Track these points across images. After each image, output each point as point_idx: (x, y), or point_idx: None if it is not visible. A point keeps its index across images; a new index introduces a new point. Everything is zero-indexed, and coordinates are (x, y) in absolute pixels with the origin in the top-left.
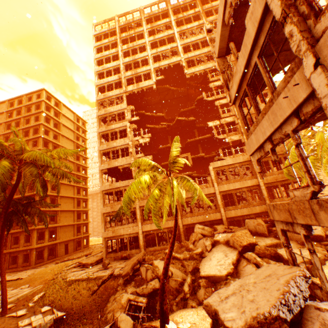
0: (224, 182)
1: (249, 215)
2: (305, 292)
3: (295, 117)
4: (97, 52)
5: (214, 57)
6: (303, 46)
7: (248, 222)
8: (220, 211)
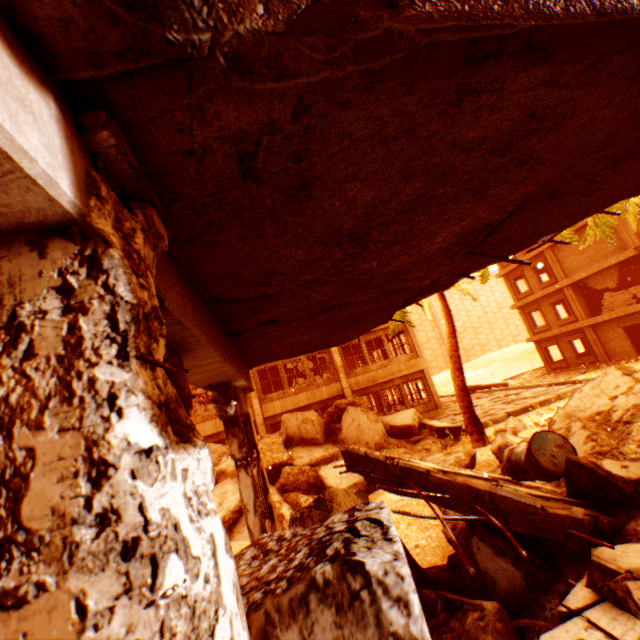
0: None
1: (310, 406)
2: None
3: None
4: None
5: None
6: None
7: (288, 420)
8: (252, 405)
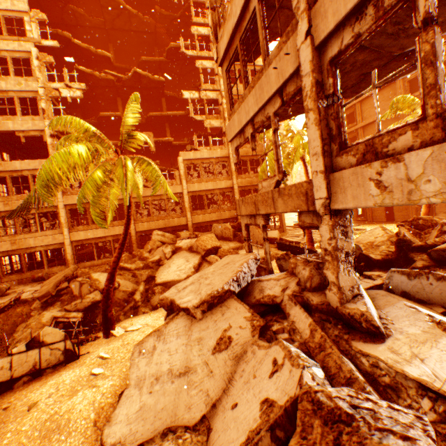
0: (196, 181)
1: (218, 221)
2: (254, 271)
3: (279, 97)
4: None
5: None
6: (303, 4)
7: (216, 227)
8: (187, 215)
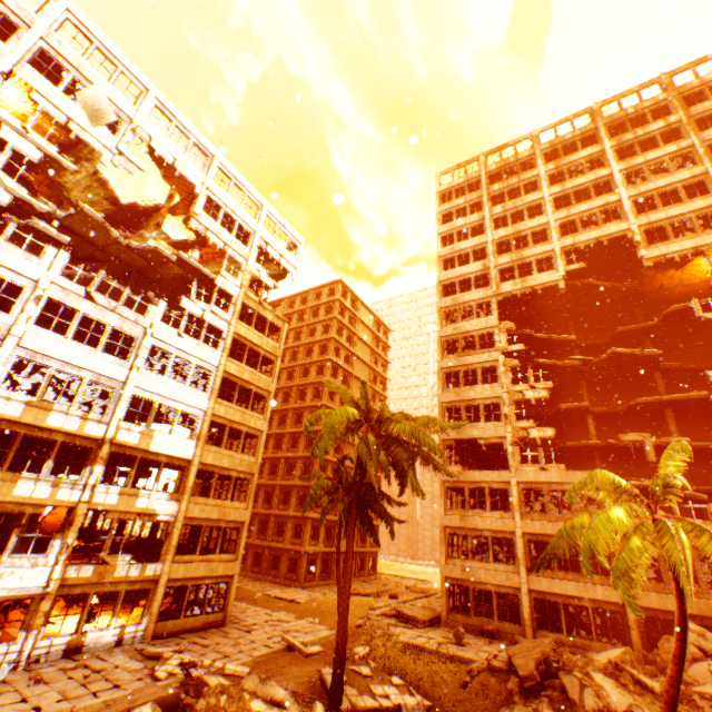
0: None
1: None
2: None
3: None
4: (441, 221)
5: None
6: None
7: None
8: None
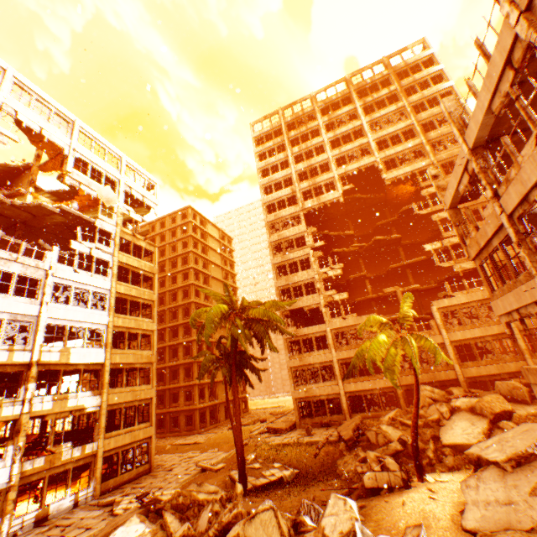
0: (456, 328)
1: (499, 375)
2: None
3: (535, 305)
4: (259, 159)
5: (444, 207)
6: (533, 271)
7: (499, 385)
8: (454, 368)
